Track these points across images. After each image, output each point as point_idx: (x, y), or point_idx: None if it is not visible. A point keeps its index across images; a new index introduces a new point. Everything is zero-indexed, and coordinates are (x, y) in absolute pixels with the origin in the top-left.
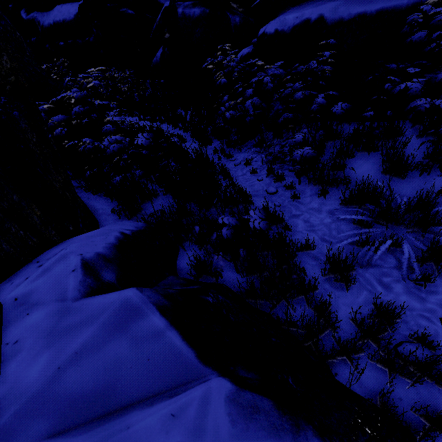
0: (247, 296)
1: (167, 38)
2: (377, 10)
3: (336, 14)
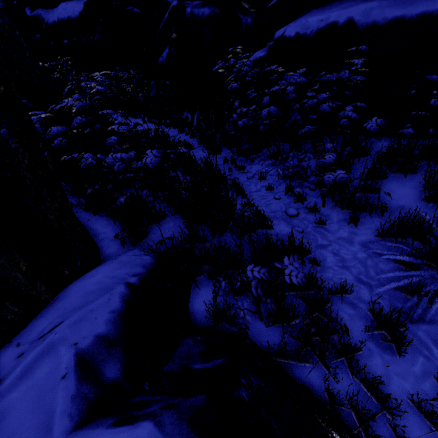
0: (275, 356)
1: (174, 38)
2: (418, 14)
3: (369, 17)
